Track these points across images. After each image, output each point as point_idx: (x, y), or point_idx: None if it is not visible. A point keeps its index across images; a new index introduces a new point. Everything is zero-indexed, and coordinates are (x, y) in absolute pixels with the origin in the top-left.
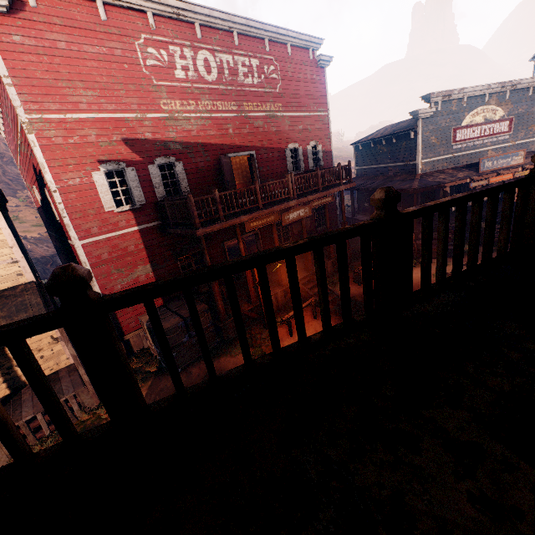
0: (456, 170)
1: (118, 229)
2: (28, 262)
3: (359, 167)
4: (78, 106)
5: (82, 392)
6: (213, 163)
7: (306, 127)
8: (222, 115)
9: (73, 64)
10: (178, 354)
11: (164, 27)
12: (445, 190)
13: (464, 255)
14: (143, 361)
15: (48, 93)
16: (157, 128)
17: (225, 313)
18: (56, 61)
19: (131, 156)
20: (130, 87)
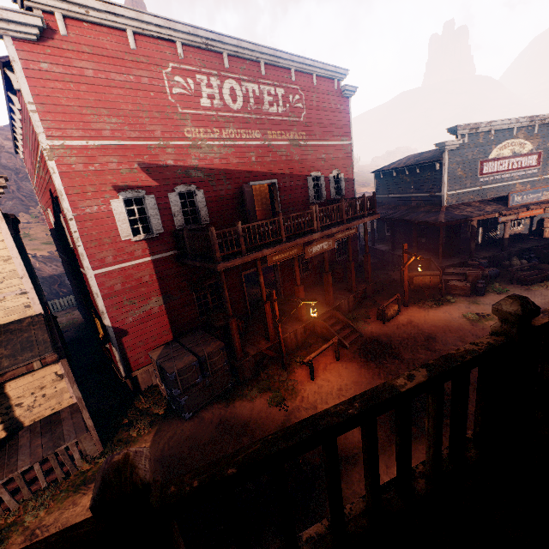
0: (484, 204)
1: (133, 258)
2: (37, 288)
3: (379, 195)
4: (102, 133)
5: (84, 438)
6: (234, 191)
7: (329, 156)
8: (246, 143)
9: (100, 92)
10: (190, 397)
11: (192, 56)
12: (473, 223)
13: (495, 294)
14: (151, 401)
15: (72, 119)
16: (180, 155)
17: (241, 352)
18: (82, 88)
19: (152, 184)
20: (155, 114)
